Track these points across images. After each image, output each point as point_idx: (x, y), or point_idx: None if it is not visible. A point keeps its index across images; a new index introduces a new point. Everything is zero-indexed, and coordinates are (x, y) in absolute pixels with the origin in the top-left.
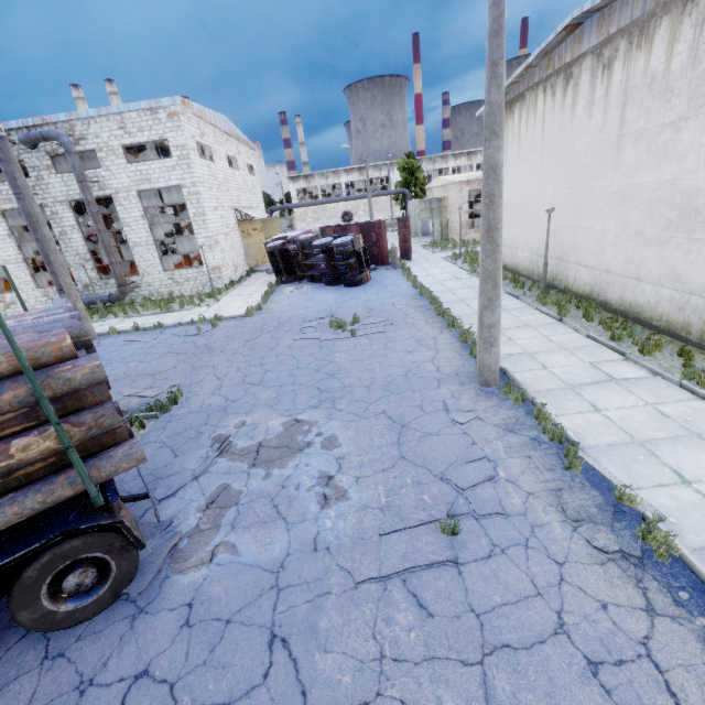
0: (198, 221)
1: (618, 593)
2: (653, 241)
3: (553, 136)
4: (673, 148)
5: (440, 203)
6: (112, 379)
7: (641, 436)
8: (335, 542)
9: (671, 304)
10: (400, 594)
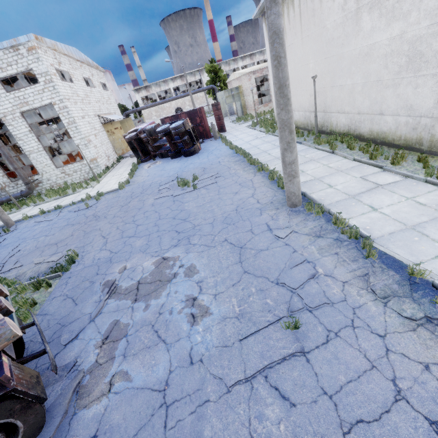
0: (72, 128)
1: (434, 353)
2: (390, 84)
3: (308, 21)
4: (399, 8)
5: (237, 90)
6: (26, 253)
7: (411, 223)
8: (206, 354)
9: (407, 127)
10: (265, 390)
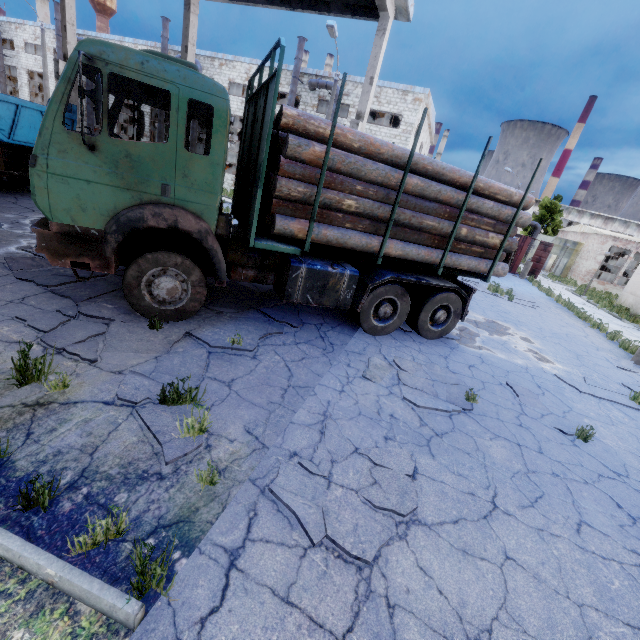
0: None
1: None
2: None
3: None
4: None
5: (574, 246)
6: None
7: None
8: (558, 374)
9: None
10: (611, 406)
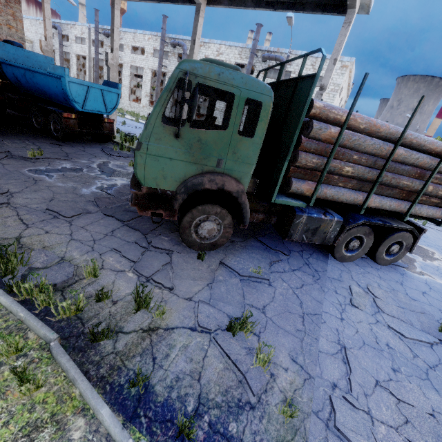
0: None
1: None
2: None
3: None
4: None
5: None
6: None
7: None
8: None
9: None
10: None
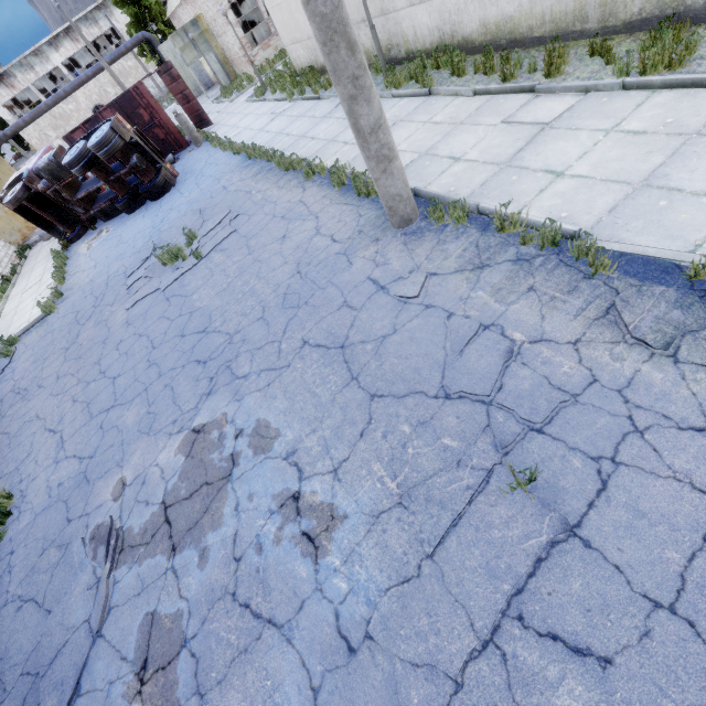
0: None
1: None
2: None
3: None
4: None
5: (197, 27)
6: None
7: (638, 176)
8: (373, 618)
9: None
10: (532, 651)
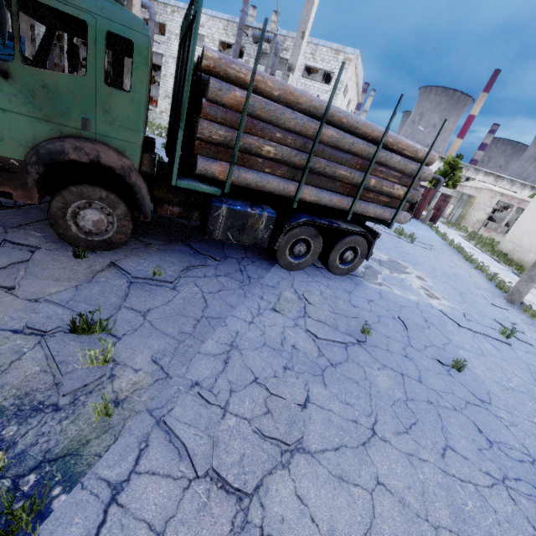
0: None
1: None
2: None
3: None
4: None
5: (469, 198)
6: None
7: None
8: (443, 310)
9: None
10: (483, 339)
